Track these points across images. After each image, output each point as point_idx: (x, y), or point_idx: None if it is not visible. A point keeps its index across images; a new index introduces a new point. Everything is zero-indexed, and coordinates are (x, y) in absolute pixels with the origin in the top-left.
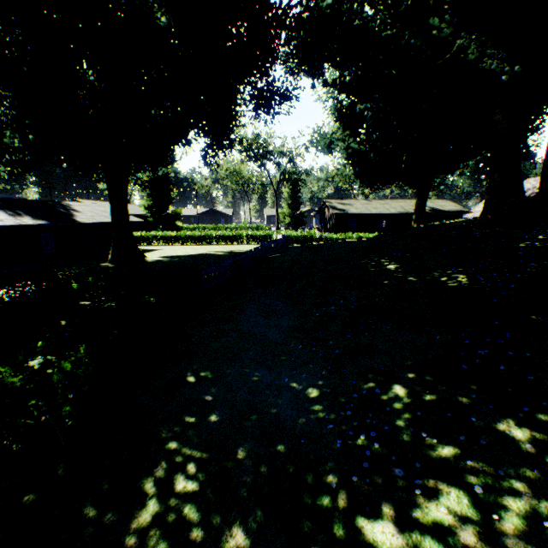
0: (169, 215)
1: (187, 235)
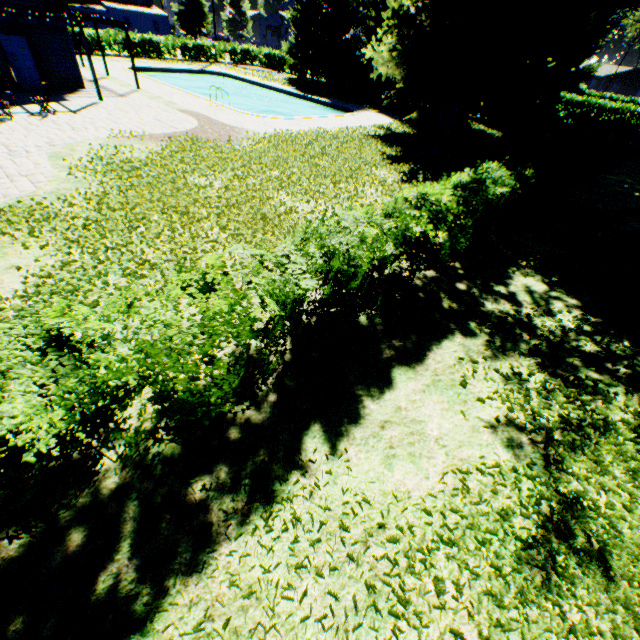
0: (578, 72)
1: (596, 103)
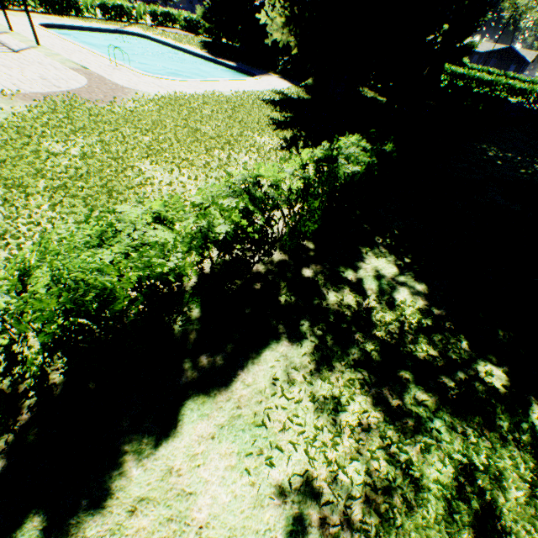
0: (462, 47)
1: (475, 76)
